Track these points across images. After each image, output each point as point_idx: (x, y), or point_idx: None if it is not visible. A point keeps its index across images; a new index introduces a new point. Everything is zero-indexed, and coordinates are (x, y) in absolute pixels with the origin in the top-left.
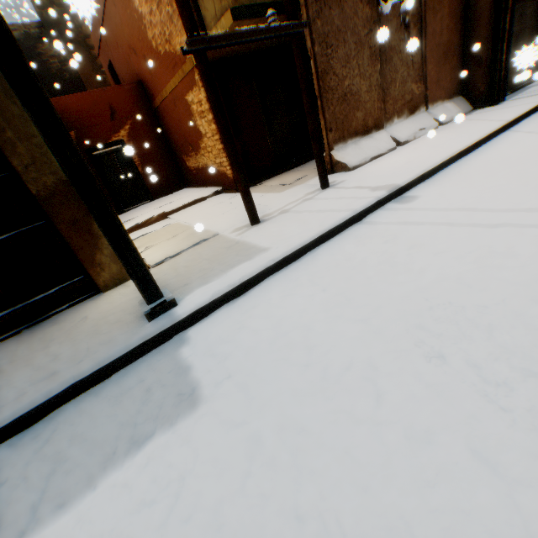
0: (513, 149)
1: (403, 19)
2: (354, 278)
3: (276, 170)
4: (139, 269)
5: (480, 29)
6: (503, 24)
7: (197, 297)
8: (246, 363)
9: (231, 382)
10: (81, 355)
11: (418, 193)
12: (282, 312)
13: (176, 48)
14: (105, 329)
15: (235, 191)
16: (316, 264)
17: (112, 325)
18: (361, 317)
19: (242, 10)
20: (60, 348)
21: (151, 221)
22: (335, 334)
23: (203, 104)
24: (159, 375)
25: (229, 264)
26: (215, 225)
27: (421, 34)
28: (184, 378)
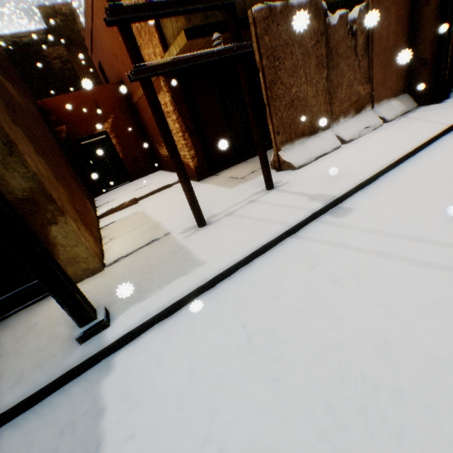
0: (452, 158)
1: (351, 28)
2: (275, 314)
3: (234, 160)
4: (69, 298)
5: (426, 33)
6: (449, 28)
7: (128, 318)
8: (153, 418)
9: (132, 444)
10: (15, 377)
11: (353, 205)
12: (200, 348)
13: (145, 57)
14: (45, 343)
15: (197, 180)
16: (245, 286)
17: (52, 340)
18: (272, 374)
19: (195, 29)
20: (4, 362)
21: (124, 206)
22: (242, 396)
23: (168, 106)
24: (76, 413)
25: (167, 277)
26: (170, 221)
27: (368, 40)
28: (94, 425)
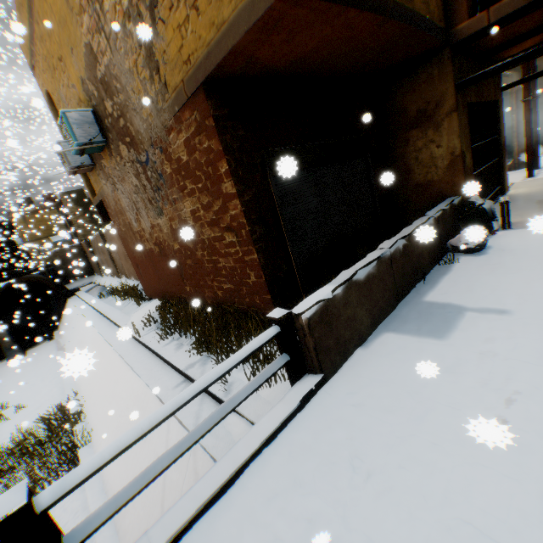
0: None
1: None
2: None
3: None
4: None
5: None
6: None
7: None
8: None
9: None
10: None
11: None
12: None
13: None
14: None
15: None
16: None
17: None
18: None
19: None
20: None
21: None
22: None
23: None
24: None
25: None
26: None
27: None
28: None
